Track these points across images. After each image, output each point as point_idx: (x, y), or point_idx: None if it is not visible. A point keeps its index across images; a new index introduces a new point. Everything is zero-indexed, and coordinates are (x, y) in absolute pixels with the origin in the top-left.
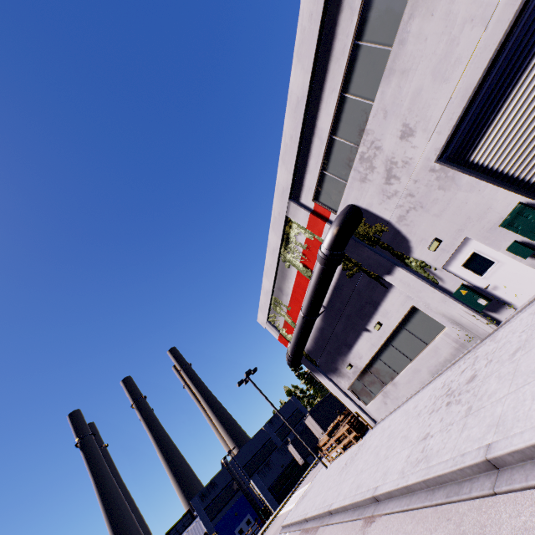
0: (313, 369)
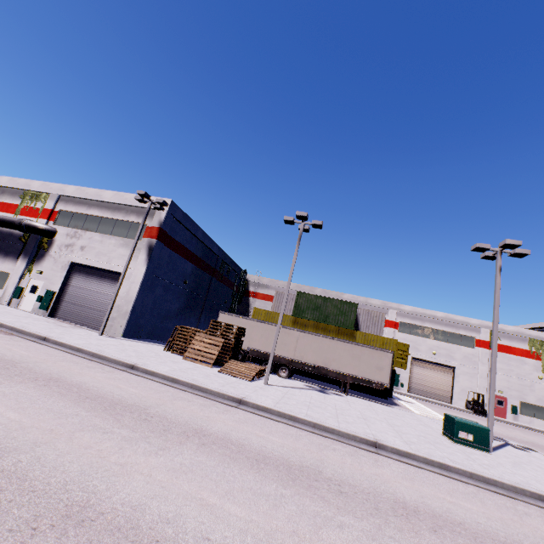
0: None
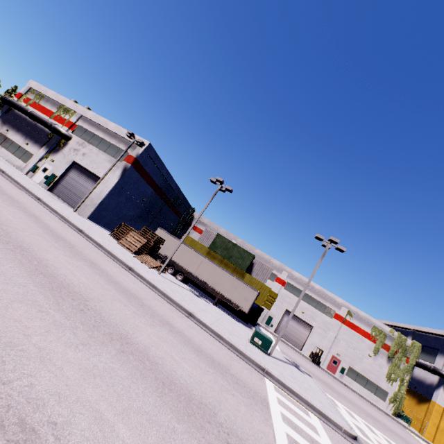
0: (3, 111)
